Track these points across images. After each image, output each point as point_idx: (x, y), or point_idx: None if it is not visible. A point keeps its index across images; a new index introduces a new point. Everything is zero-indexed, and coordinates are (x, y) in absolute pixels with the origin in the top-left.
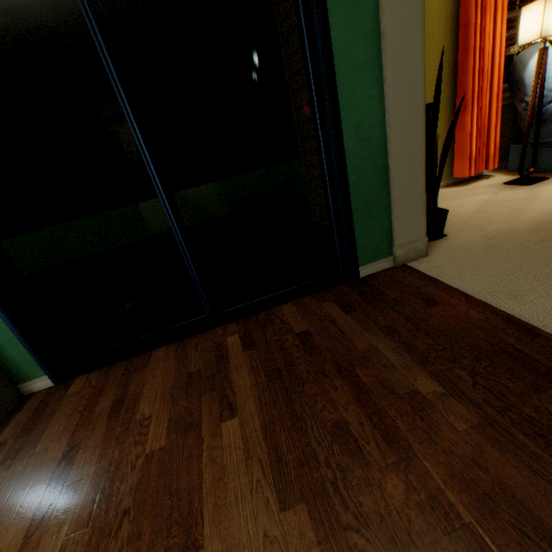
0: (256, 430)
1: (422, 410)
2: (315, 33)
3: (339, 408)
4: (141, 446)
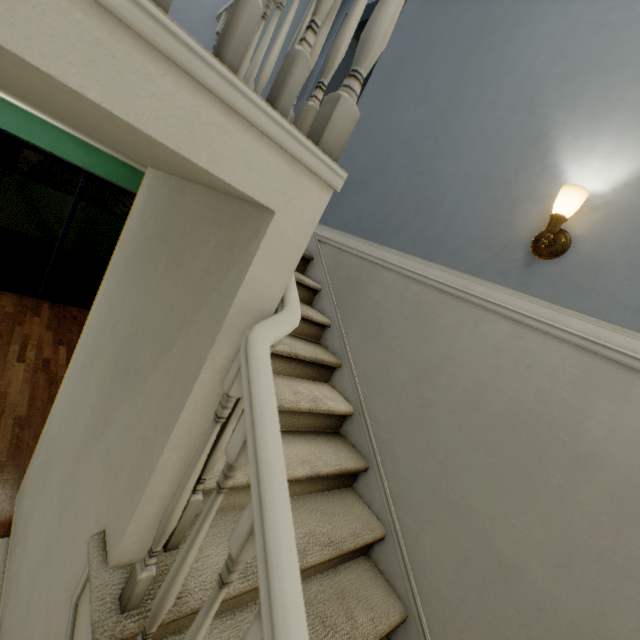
0: (47, 322)
1: None
2: None
3: (74, 328)
4: (4, 309)
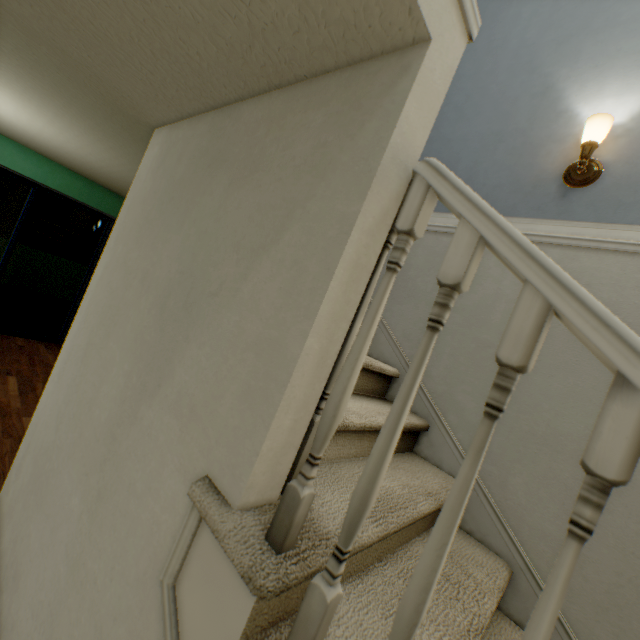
0: None
1: (48, 365)
2: (95, 264)
3: (22, 358)
4: None
